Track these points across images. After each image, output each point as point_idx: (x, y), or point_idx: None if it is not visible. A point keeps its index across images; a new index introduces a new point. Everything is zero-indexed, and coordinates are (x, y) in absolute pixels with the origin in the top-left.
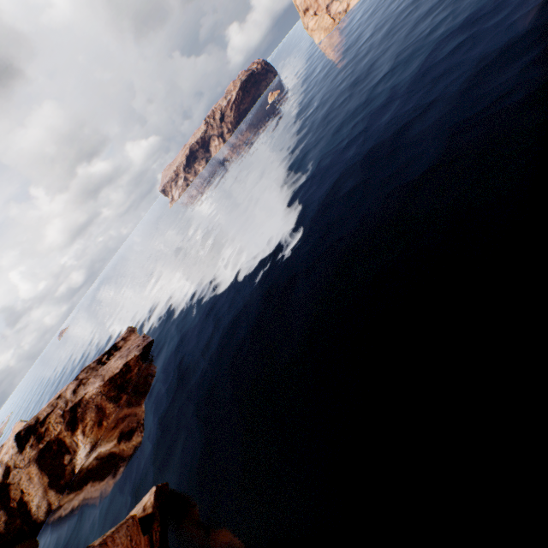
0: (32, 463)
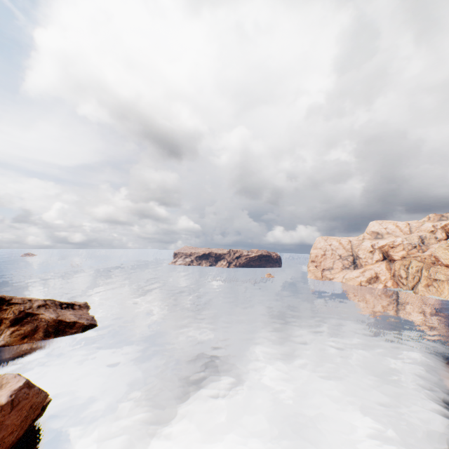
0: None
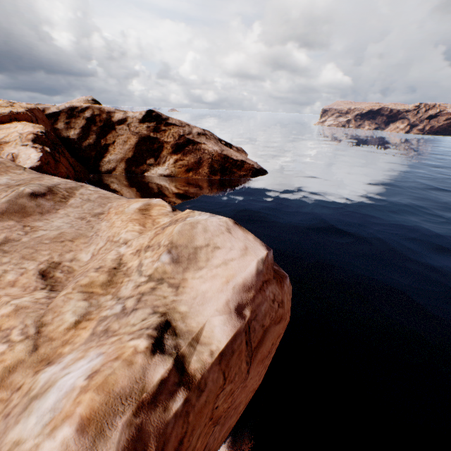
0: (137, 135)
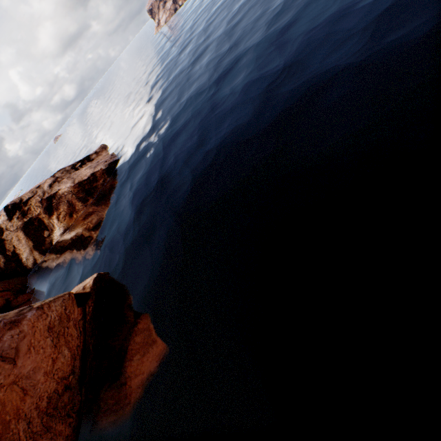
0: (19, 230)
